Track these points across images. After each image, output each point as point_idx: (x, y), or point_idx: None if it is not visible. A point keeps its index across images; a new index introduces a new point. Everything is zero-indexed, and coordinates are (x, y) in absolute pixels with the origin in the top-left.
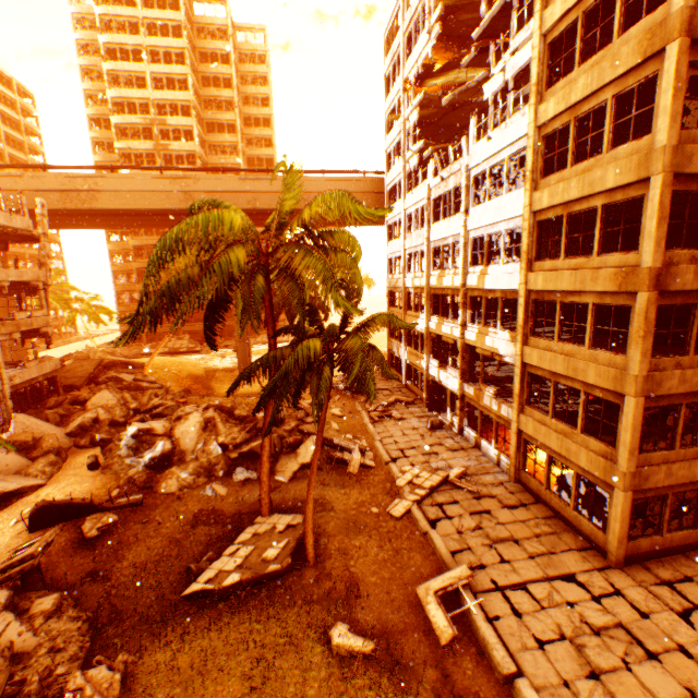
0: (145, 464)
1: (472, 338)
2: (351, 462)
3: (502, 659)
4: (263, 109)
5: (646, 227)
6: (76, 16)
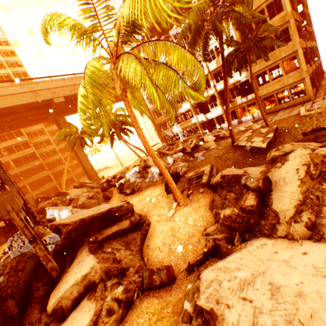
0: (158, 174)
1: (222, 87)
2: (225, 134)
3: None
4: (19, 68)
5: (285, 2)
6: None
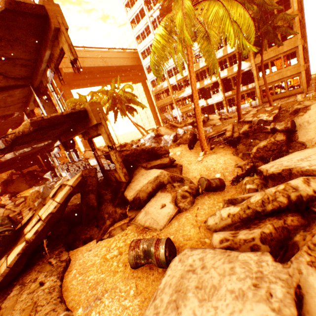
0: (172, 140)
1: (225, 74)
2: (228, 115)
3: None
4: None
5: (293, 0)
6: None
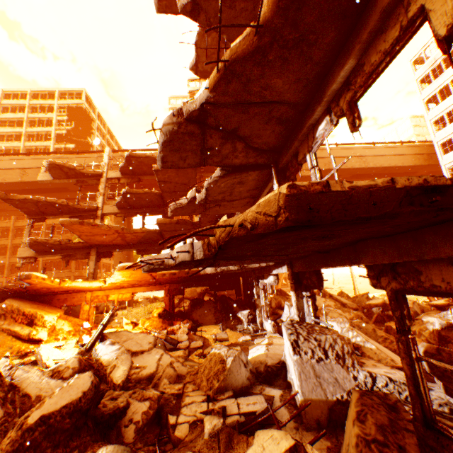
0: None
1: None
2: None
3: None
4: None
5: None
6: (171, 109)
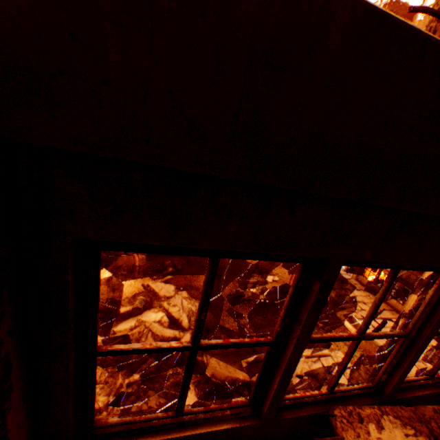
0: None
1: None
2: None
3: (376, 340)
4: None
5: None
6: None
